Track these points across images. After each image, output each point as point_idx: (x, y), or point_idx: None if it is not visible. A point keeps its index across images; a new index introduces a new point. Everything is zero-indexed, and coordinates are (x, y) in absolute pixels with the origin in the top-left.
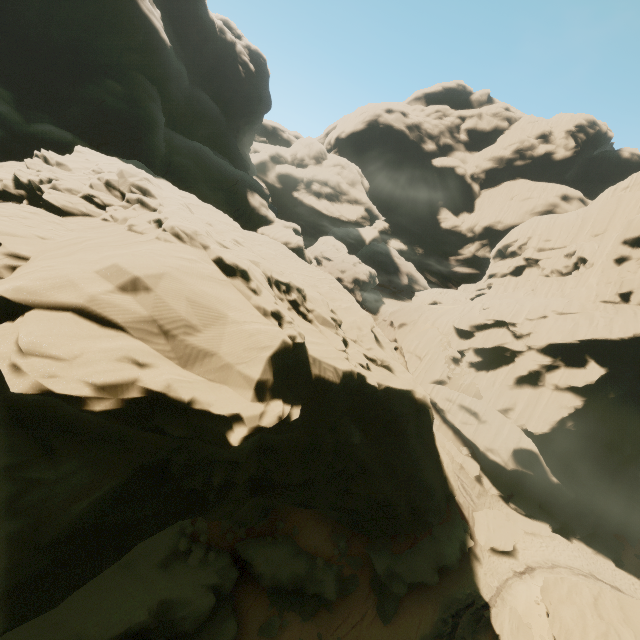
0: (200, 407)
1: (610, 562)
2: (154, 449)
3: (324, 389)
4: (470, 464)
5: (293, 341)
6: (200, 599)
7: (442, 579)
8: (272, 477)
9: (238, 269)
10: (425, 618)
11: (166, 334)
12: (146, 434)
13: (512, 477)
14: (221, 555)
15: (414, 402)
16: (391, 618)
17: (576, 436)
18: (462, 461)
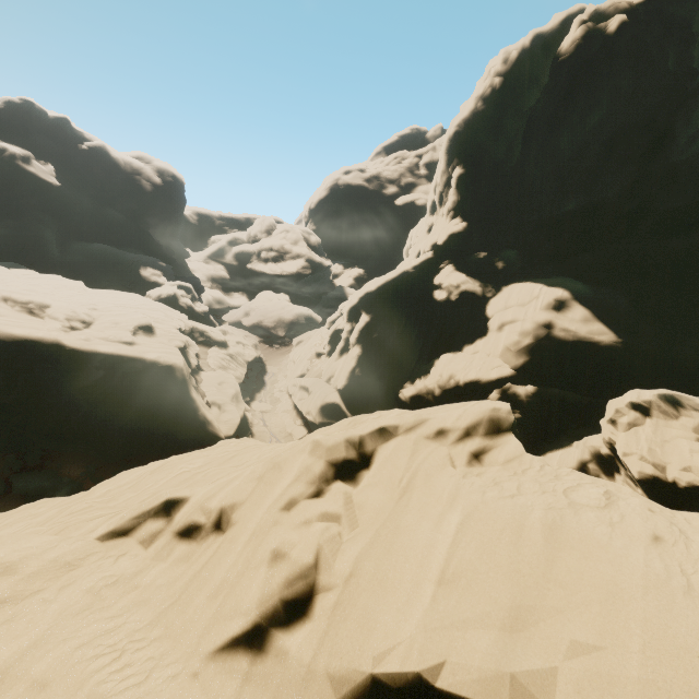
0: None
1: None
2: None
3: None
4: (298, 430)
5: None
6: None
7: None
8: None
9: None
10: None
11: None
12: None
13: None
14: None
15: (143, 361)
16: None
17: (367, 380)
18: (292, 430)
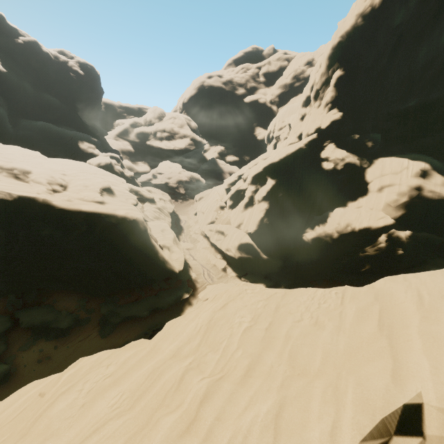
0: None
1: None
2: None
3: None
4: (220, 262)
5: None
6: None
7: (155, 315)
8: None
9: None
10: (133, 333)
11: None
12: None
13: (243, 263)
14: (3, 317)
15: (115, 217)
16: (108, 335)
17: (272, 227)
18: (215, 262)
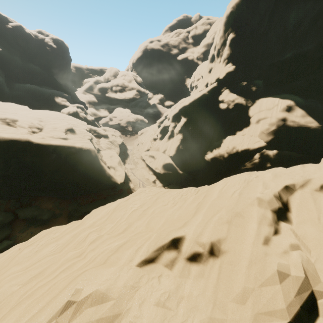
0: None
1: None
2: None
3: None
4: (151, 177)
5: None
6: None
7: None
8: None
9: None
10: None
11: None
12: None
13: (166, 177)
14: (8, 213)
15: (74, 148)
16: None
17: (186, 151)
18: (148, 177)
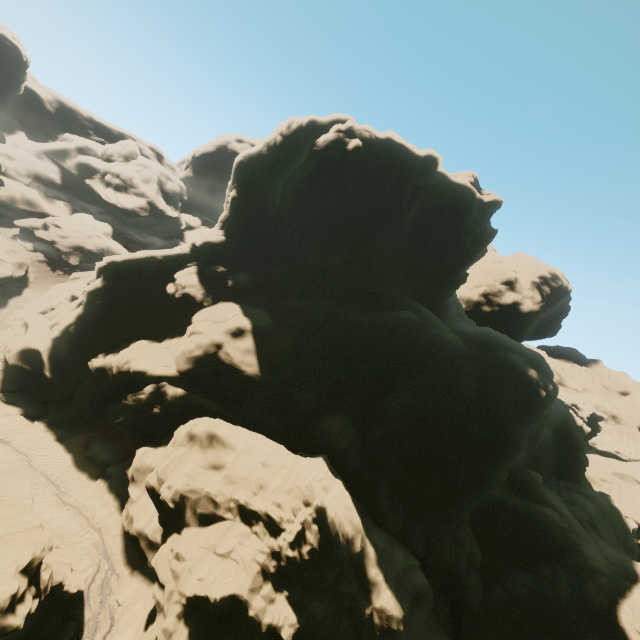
0: None
1: (52, 436)
2: None
3: None
4: None
5: None
6: None
7: None
8: None
9: None
10: None
11: None
12: None
13: (19, 374)
14: None
15: None
16: None
17: (79, 339)
18: None
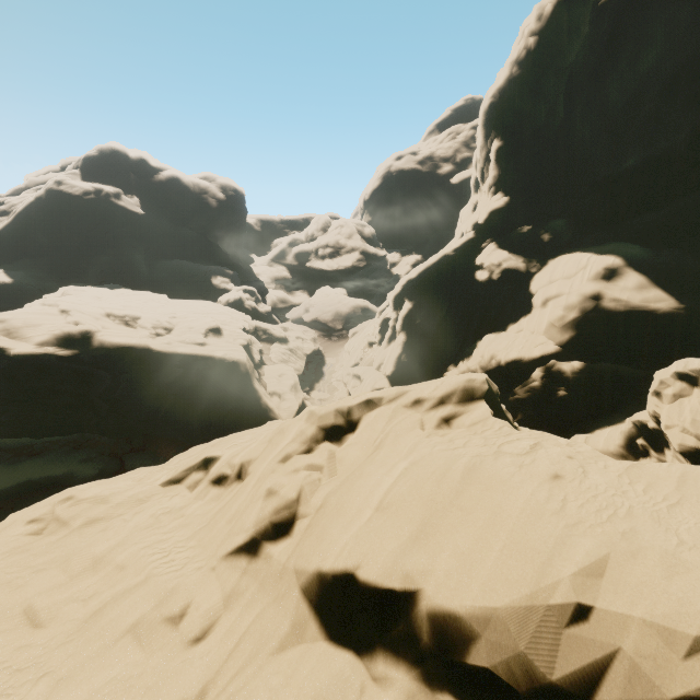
0: (4, 345)
1: None
2: (4, 366)
3: (104, 348)
4: None
5: (81, 329)
6: (89, 471)
7: None
8: (91, 395)
9: (68, 309)
10: None
11: (9, 330)
12: (2, 362)
13: None
14: (113, 460)
15: (213, 359)
16: None
17: (414, 366)
18: None
